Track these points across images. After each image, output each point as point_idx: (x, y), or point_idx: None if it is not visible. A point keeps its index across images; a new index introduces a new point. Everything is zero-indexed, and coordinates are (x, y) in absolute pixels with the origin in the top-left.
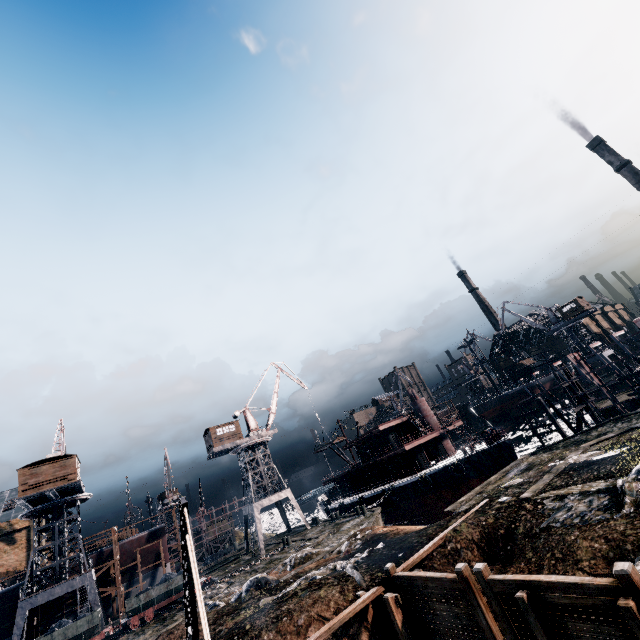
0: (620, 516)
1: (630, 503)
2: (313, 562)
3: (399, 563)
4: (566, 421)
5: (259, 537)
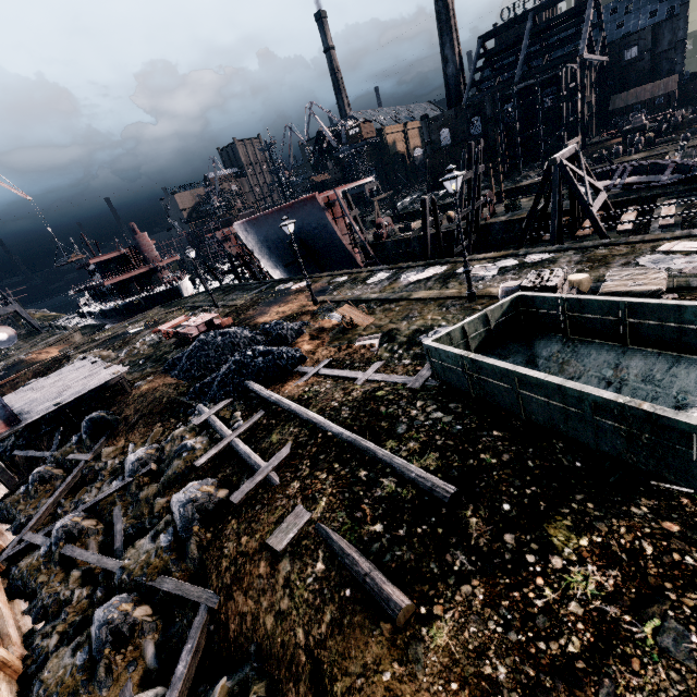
0: None
1: None
2: None
3: None
4: (216, 277)
5: None
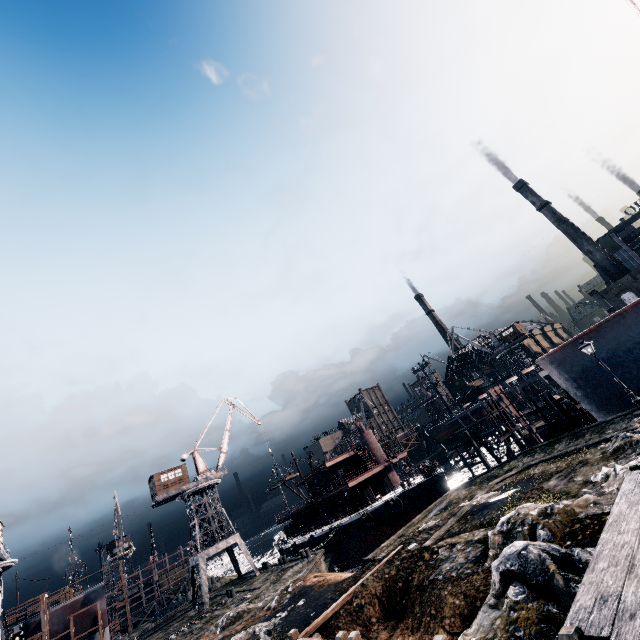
0: (483, 570)
1: (492, 556)
2: (242, 622)
3: (309, 624)
4: (491, 452)
5: (204, 590)
